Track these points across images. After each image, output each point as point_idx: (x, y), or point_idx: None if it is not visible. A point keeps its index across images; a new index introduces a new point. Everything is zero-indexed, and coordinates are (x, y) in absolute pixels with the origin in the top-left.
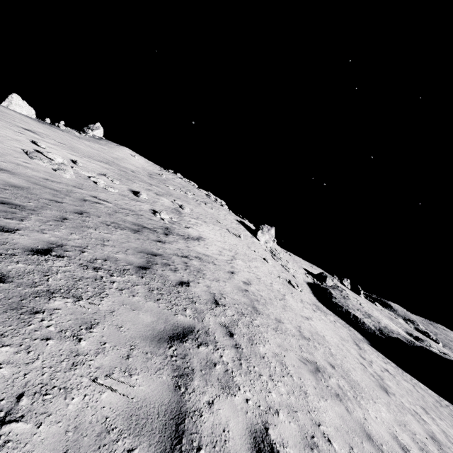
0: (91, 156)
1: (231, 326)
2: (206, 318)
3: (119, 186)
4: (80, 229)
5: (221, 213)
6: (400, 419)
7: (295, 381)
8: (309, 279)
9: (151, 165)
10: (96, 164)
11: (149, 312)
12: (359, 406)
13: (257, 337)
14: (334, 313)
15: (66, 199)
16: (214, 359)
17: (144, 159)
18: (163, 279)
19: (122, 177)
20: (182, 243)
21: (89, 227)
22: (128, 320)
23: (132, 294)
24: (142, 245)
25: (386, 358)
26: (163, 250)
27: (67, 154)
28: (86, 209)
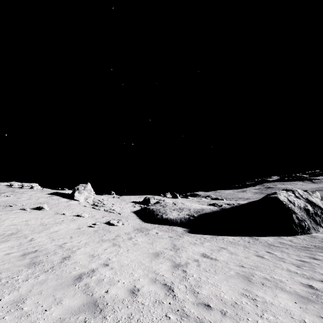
0: None
1: None
2: None
3: None
4: None
5: (26, 195)
6: None
7: None
8: (137, 208)
9: None
10: None
11: None
12: None
13: None
14: (159, 223)
15: None
16: None
17: None
18: None
19: None
20: None
21: None
22: None
23: None
24: None
25: (203, 235)
26: None
27: None
28: None
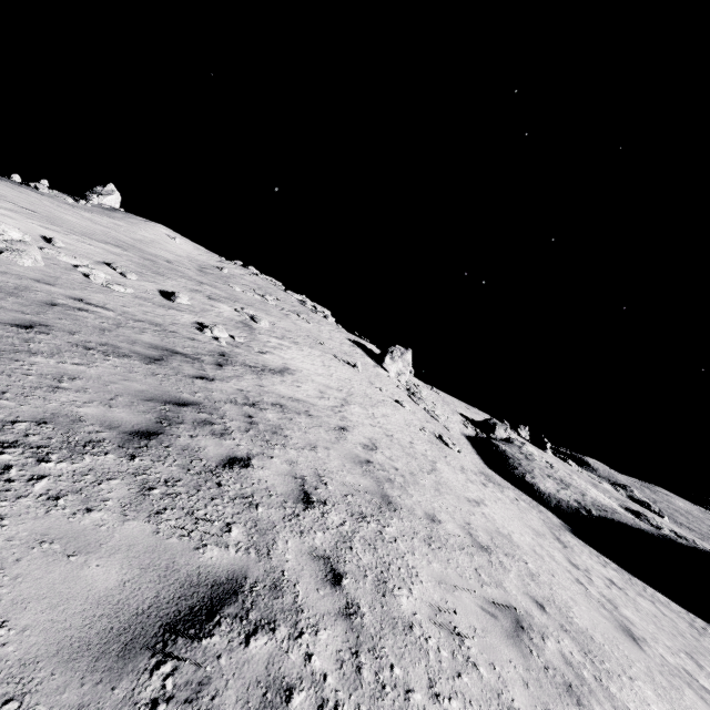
0: (88, 234)
1: (338, 554)
2: (278, 544)
3: (136, 283)
4: (5, 357)
5: (324, 329)
6: (681, 709)
7: (485, 681)
8: (470, 431)
9: (205, 253)
10: (96, 246)
11: (122, 554)
12: (612, 705)
13: (395, 569)
14: (513, 484)
15: (6, 302)
16: (289, 672)
17: (191, 244)
18: (189, 457)
19: (146, 269)
20: (249, 380)
21: (35, 352)
22: (37, 594)
23: (84, 507)
24: (159, 385)
25: (601, 555)
26: (204, 395)
27: (36, 227)
28: (48, 320)
